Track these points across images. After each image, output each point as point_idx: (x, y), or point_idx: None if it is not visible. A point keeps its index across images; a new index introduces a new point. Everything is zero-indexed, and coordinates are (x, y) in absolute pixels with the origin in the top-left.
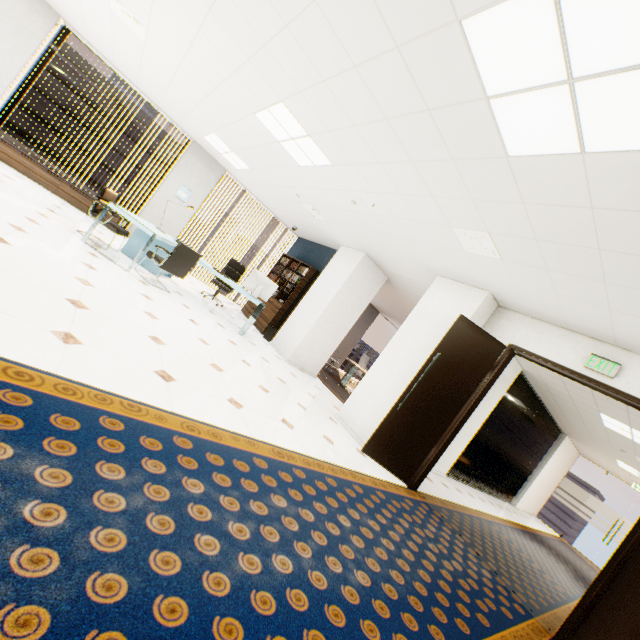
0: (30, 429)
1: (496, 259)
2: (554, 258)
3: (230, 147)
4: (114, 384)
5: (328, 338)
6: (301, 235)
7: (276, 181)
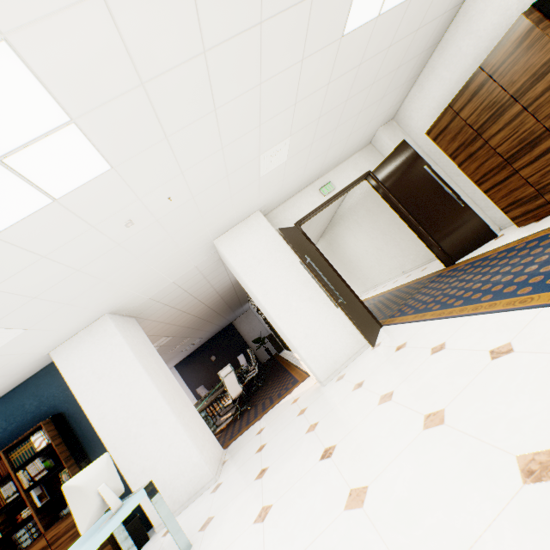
0: None
1: (282, 164)
2: (321, 128)
3: None
4: None
5: (189, 412)
6: None
7: None
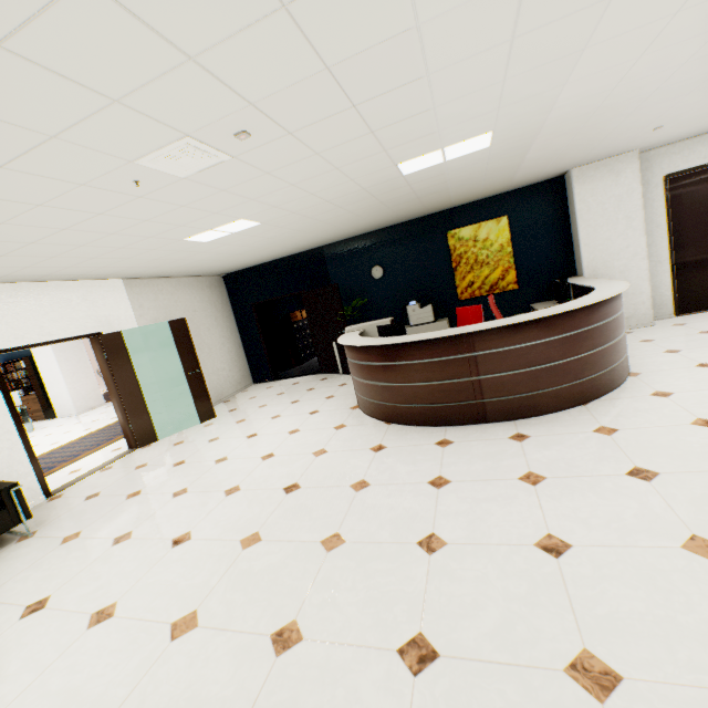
0: None
1: None
2: None
3: None
4: None
5: (85, 382)
6: None
7: None
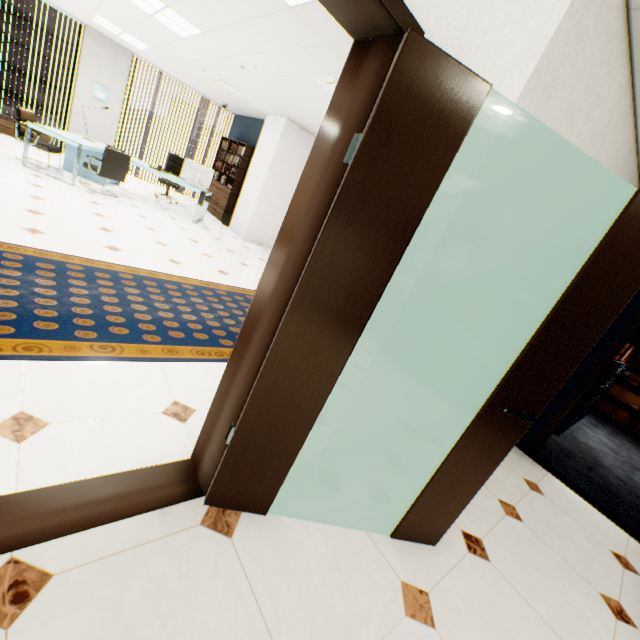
0: (27, 268)
1: None
2: None
3: (119, 27)
4: (74, 252)
5: (275, 211)
6: (235, 112)
7: (178, 57)
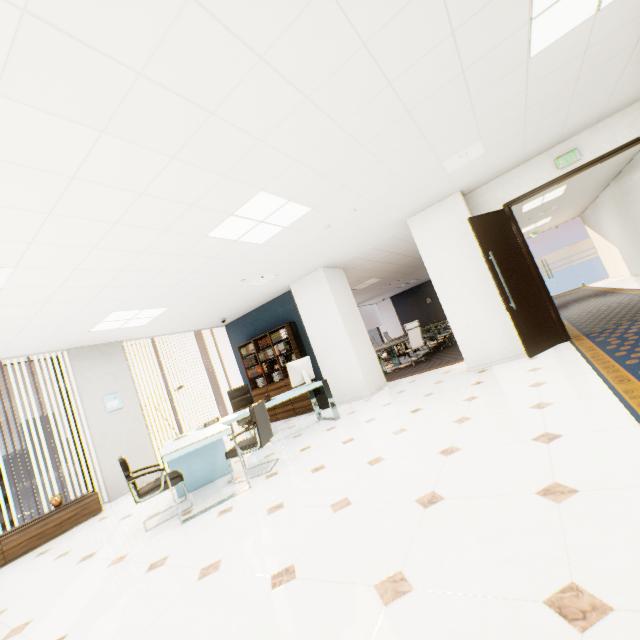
0: None
1: (478, 157)
2: (535, 115)
3: (140, 307)
4: (634, 456)
5: (365, 349)
6: (229, 321)
7: (211, 289)
